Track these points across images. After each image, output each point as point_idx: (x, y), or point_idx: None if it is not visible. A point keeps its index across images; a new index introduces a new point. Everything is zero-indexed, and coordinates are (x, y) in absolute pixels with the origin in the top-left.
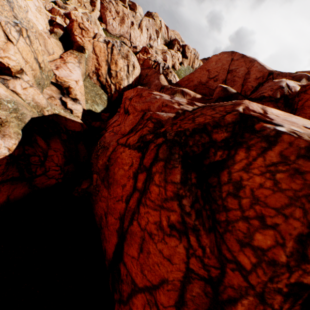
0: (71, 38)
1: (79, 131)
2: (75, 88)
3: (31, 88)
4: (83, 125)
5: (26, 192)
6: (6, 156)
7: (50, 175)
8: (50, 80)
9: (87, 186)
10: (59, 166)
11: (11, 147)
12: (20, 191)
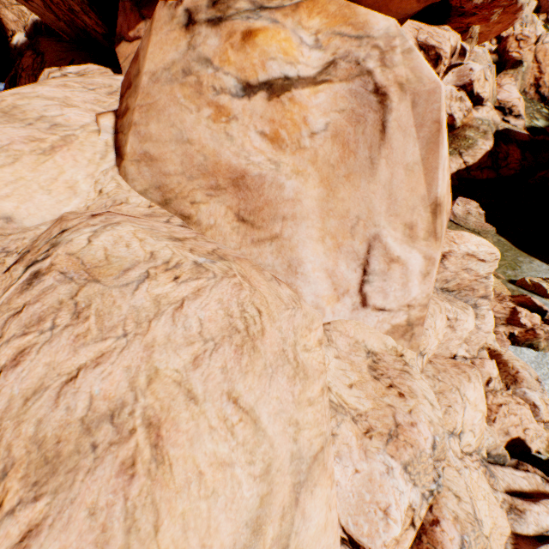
0: (503, 58)
1: (525, 141)
2: (518, 105)
3: (490, 111)
4: (528, 136)
5: (494, 177)
6: (487, 151)
7: (509, 168)
8: (493, 106)
9: (543, 173)
10: (517, 161)
11: (490, 146)
12: (491, 175)
